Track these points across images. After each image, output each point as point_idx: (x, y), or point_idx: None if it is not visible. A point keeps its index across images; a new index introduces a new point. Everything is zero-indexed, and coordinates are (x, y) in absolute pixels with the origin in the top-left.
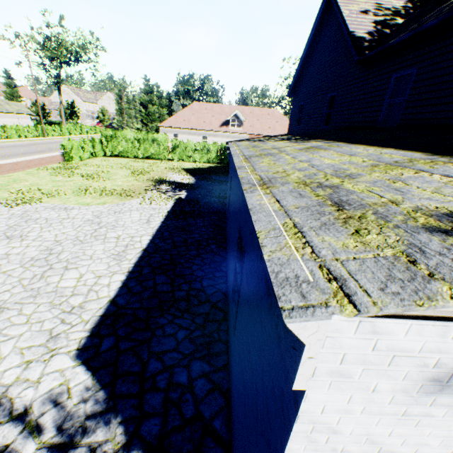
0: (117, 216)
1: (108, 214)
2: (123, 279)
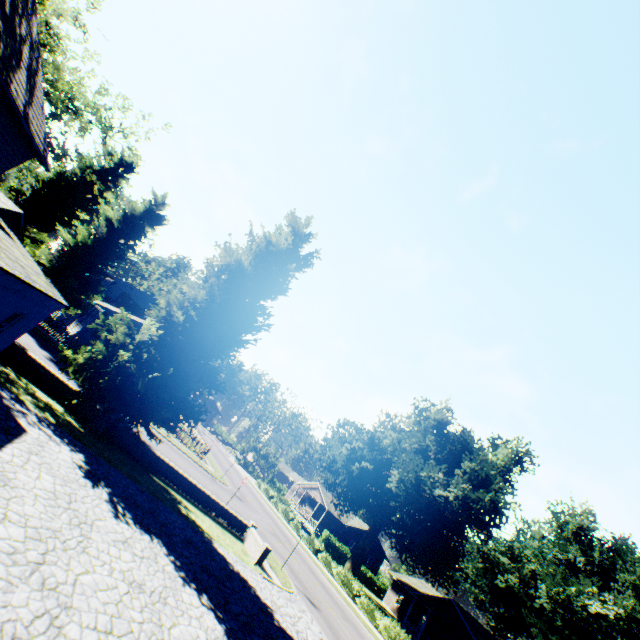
0: (10, 610)
1: (35, 633)
2: (2, 451)
